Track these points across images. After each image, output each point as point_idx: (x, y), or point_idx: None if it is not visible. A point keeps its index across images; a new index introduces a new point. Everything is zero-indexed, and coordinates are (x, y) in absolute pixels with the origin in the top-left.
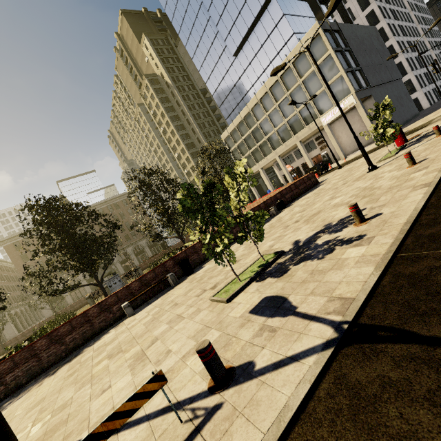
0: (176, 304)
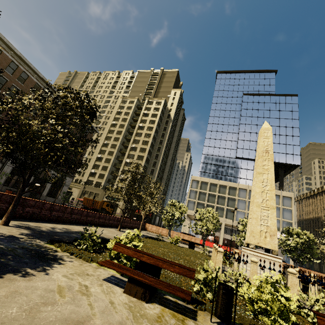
0: None
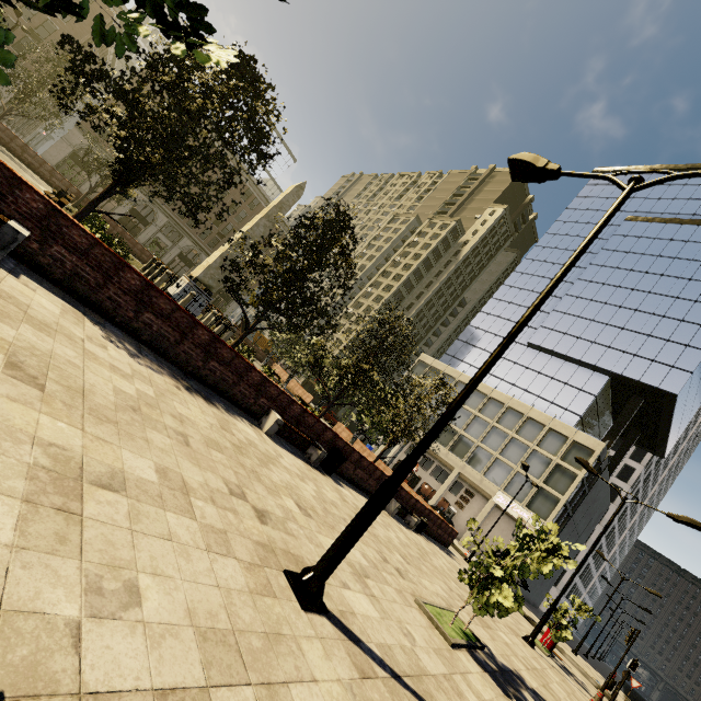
0: None
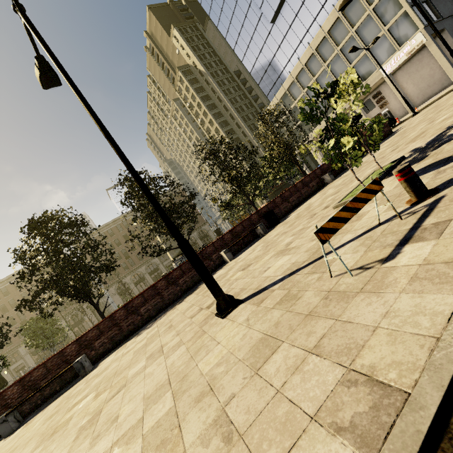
0: (286, 232)
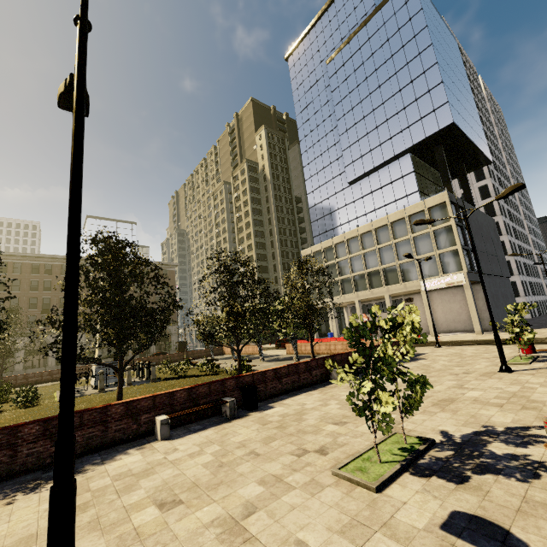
0: (257, 454)
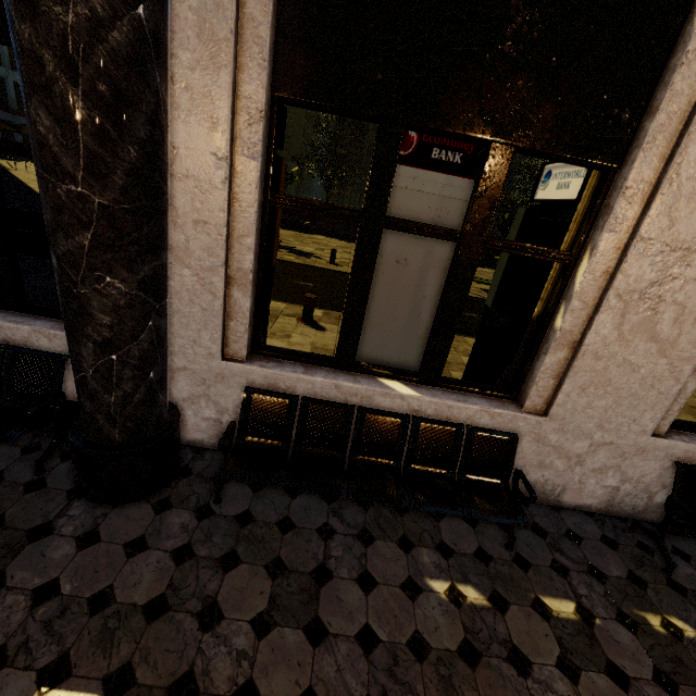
0: None
